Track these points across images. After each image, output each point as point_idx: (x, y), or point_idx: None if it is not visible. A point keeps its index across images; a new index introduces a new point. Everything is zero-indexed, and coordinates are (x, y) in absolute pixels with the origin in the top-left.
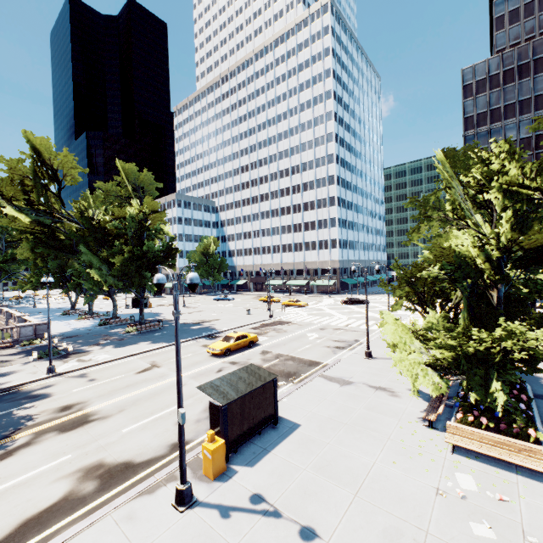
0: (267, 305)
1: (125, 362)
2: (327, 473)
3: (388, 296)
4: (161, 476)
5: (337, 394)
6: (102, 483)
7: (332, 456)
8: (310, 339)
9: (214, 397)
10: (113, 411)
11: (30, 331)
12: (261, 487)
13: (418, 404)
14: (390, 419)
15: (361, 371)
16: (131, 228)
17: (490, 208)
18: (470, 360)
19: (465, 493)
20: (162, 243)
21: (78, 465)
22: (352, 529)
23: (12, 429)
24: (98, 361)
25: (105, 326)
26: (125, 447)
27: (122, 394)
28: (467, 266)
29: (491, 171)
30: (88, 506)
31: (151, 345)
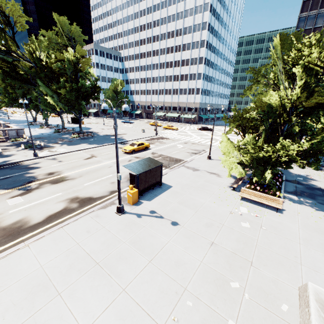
0: (154, 127)
1: (76, 154)
2: (184, 204)
3: (225, 127)
4: (108, 202)
5: (191, 174)
6: (80, 204)
7: (186, 199)
8: (179, 148)
9: (132, 171)
10: (76, 176)
11: (14, 133)
12: (154, 208)
13: (230, 181)
14: (215, 186)
15: (204, 165)
16: (69, 70)
17: (295, 78)
18: (260, 161)
19: (242, 213)
20: (90, 82)
21: (66, 197)
22: (193, 223)
23: (26, 181)
24: (61, 152)
25: (58, 133)
26: (87, 191)
27: (79, 169)
28: (272, 112)
29: (303, 53)
30: (76, 212)
31: (89, 146)
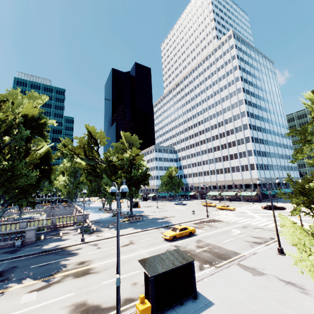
0: (207, 208)
1: None
2: None
3: None
4: None
5: (249, 281)
6: None
7: None
8: (234, 234)
9: (146, 269)
10: (102, 268)
11: (81, 218)
12: None
13: None
14: None
15: (273, 264)
16: (126, 164)
17: None
18: None
19: None
20: (141, 171)
21: (74, 301)
22: None
23: (55, 271)
24: (105, 237)
25: (115, 217)
26: (100, 294)
27: (110, 259)
28: None
29: None
30: None
31: (133, 230)
